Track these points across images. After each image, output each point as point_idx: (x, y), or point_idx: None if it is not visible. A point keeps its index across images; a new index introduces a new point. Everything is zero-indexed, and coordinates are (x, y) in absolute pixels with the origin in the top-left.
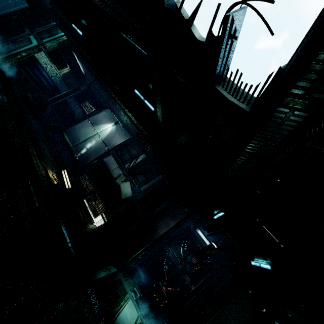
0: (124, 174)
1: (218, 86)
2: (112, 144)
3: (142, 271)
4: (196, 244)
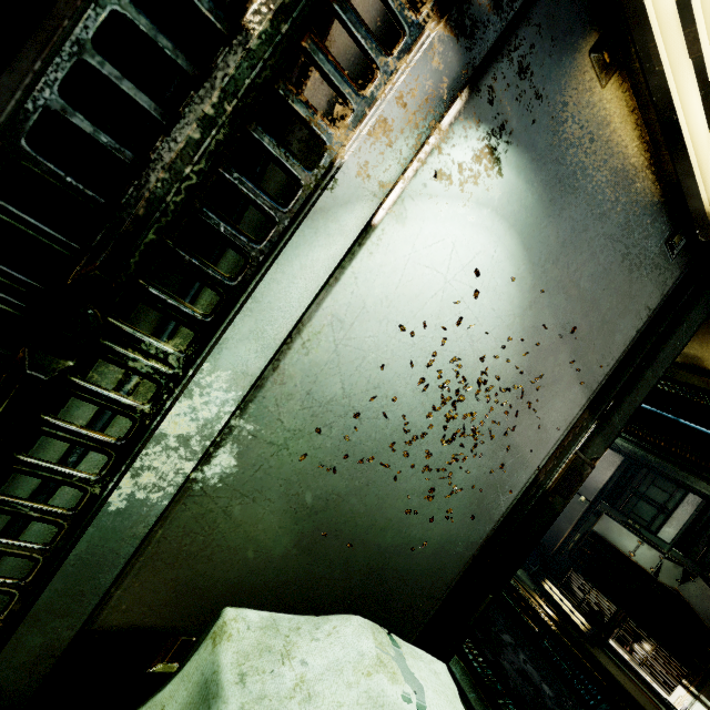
0: (672, 560)
1: None
2: (589, 487)
3: None
4: None
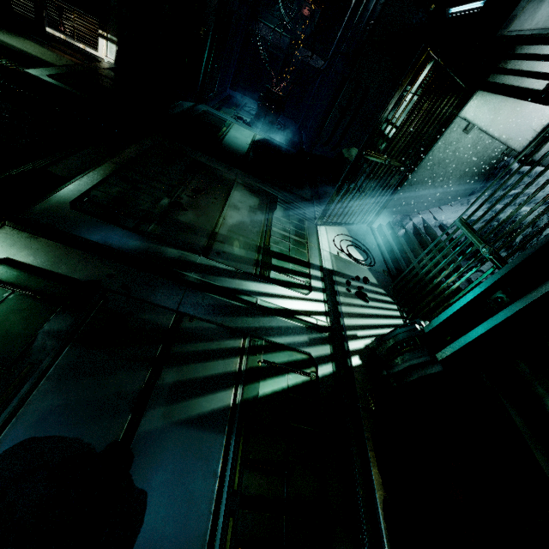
0: None
1: None
2: None
3: (240, 95)
4: None
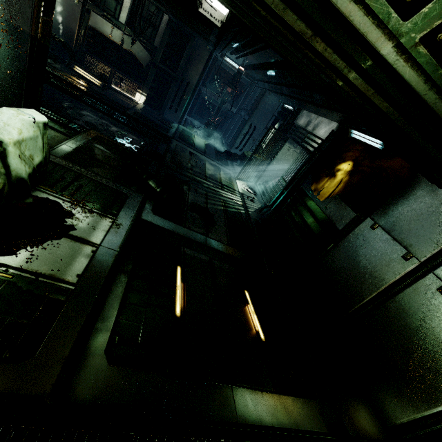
0: (127, 35)
1: (202, 10)
2: None
3: (192, 118)
4: (228, 73)
